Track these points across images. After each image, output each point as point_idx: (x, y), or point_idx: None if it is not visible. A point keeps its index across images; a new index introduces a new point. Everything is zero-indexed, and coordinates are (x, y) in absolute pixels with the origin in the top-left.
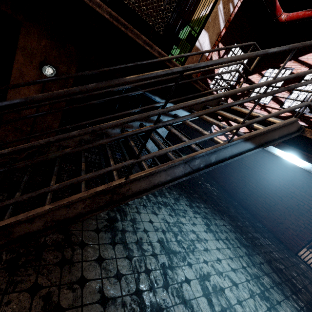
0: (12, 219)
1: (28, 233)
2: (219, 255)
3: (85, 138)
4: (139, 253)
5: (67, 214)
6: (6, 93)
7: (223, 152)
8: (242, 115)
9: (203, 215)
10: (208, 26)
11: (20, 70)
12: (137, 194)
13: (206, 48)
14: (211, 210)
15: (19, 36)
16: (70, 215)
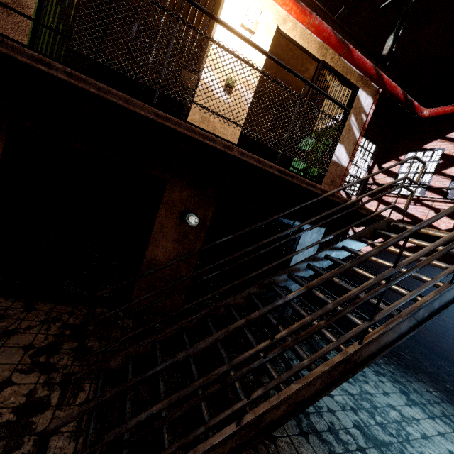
0: (266, 404)
1: (272, 421)
2: (449, 445)
3: (252, 291)
4: (341, 448)
5: (306, 393)
6: (144, 248)
7: (445, 295)
8: (425, 234)
9: (389, 376)
10: (342, 139)
11: (161, 223)
12: (366, 360)
13: (344, 159)
14: (396, 366)
15: (164, 192)
16: (308, 394)
